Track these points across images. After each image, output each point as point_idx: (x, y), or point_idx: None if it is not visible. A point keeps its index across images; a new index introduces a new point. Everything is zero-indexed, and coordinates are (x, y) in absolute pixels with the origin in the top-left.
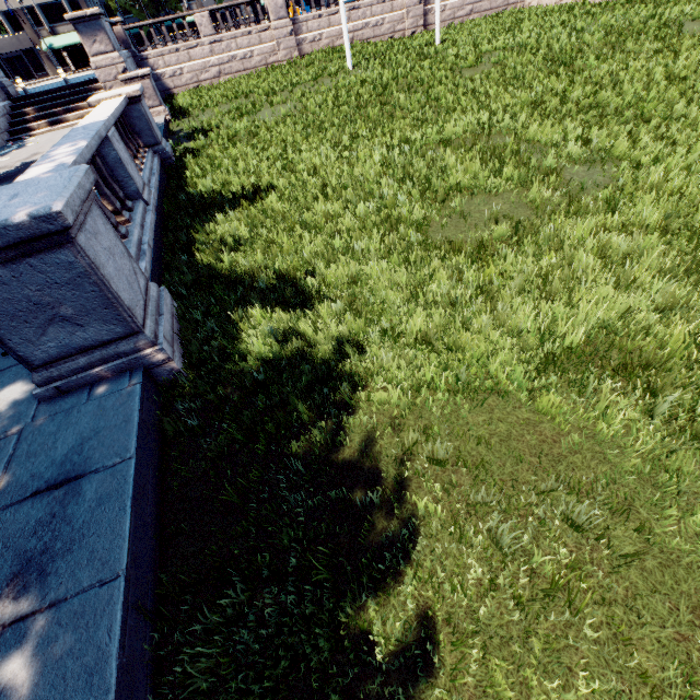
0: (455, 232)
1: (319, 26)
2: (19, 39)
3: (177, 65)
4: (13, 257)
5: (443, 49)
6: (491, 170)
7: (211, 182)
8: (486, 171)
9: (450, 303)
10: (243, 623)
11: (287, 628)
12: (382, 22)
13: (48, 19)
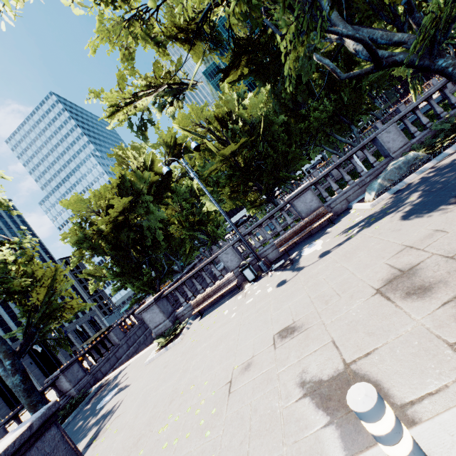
0: None
1: None
2: None
3: None
4: None
5: None
6: None
7: None
8: None
9: None
10: None
11: None
12: None
13: None
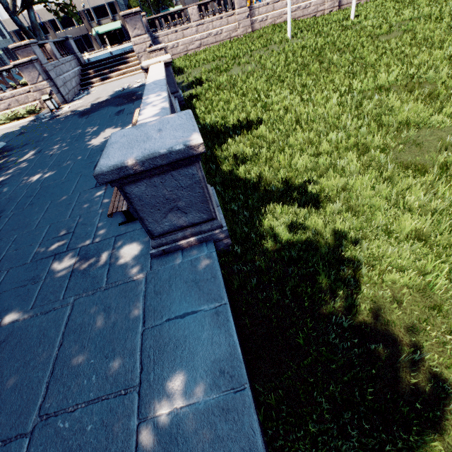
0: (410, 156)
1: (266, 11)
2: (80, 29)
3: (175, 40)
4: (166, 170)
5: (357, 22)
6: (434, 110)
7: (213, 116)
8: (430, 111)
9: (430, 210)
10: (325, 433)
11: (370, 446)
12: (309, 5)
13: (97, 16)
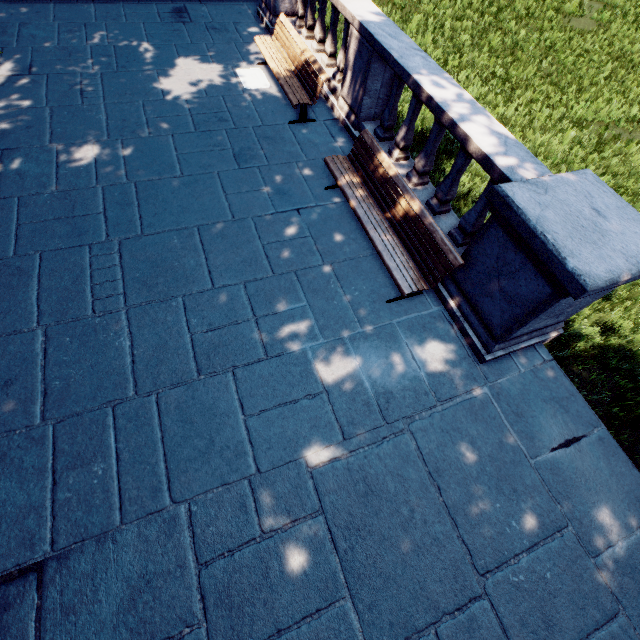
0: None
1: None
2: None
3: None
4: None
5: None
6: None
7: None
8: None
9: None
10: None
11: None
12: None
13: None
